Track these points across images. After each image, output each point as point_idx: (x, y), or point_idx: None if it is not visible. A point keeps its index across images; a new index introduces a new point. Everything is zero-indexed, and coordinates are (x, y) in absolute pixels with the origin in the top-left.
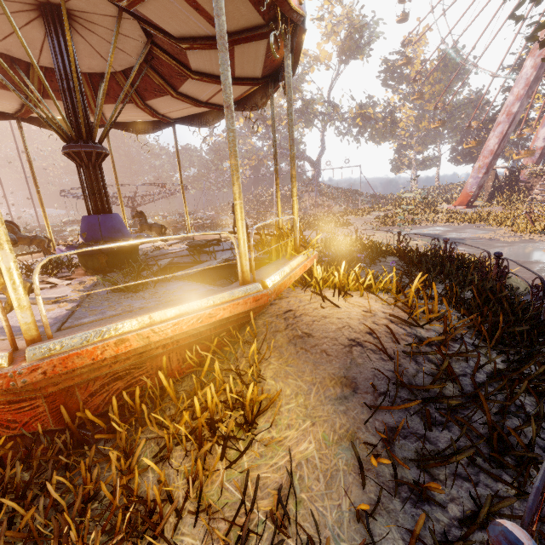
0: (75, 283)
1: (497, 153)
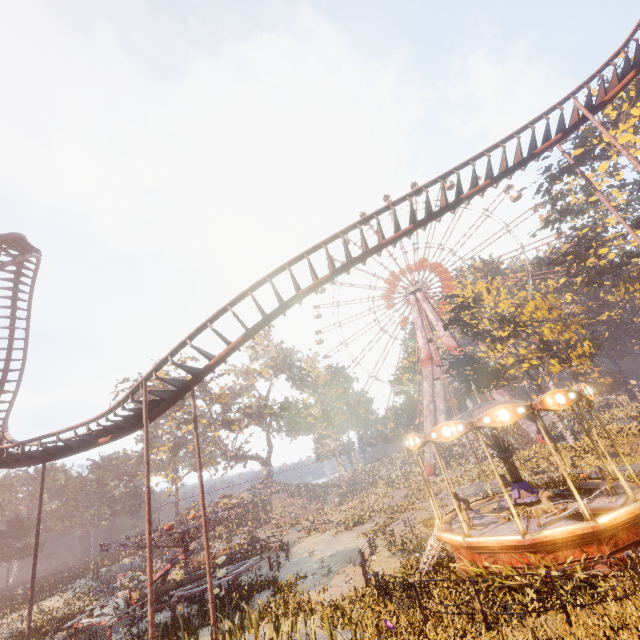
0: (565, 505)
1: None
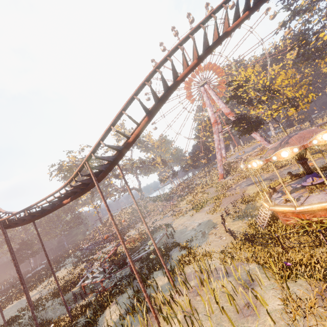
0: None
1: (222, 160)
